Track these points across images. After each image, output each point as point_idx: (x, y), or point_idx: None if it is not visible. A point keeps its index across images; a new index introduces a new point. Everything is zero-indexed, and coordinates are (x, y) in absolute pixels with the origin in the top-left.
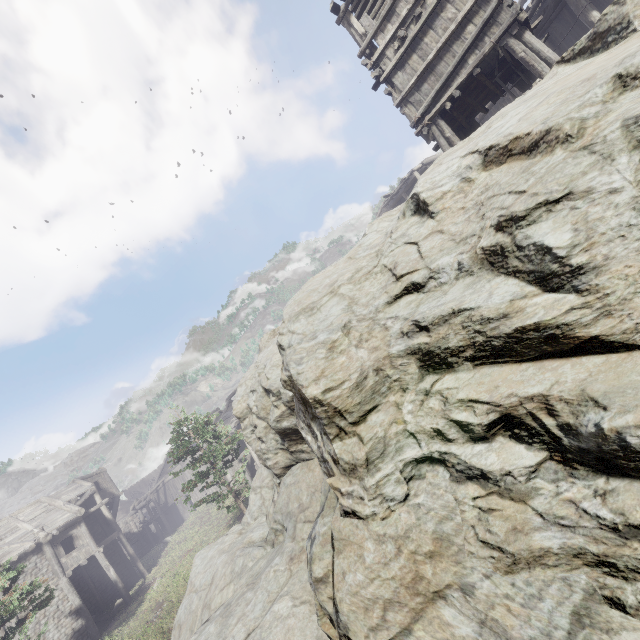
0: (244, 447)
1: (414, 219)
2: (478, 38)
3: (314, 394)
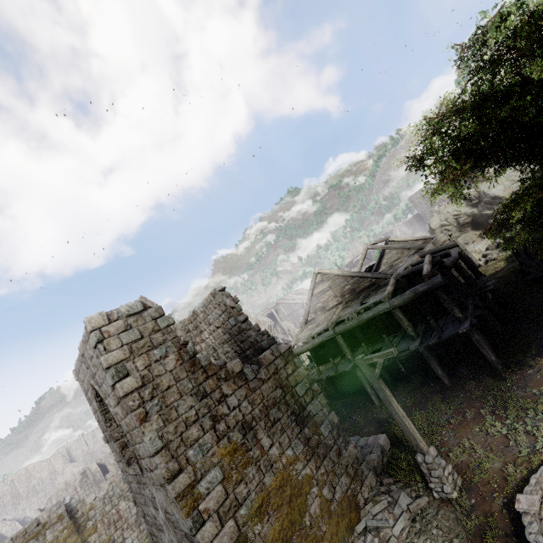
0: None
1: (514, 172)
2: None
3: (502, 196)
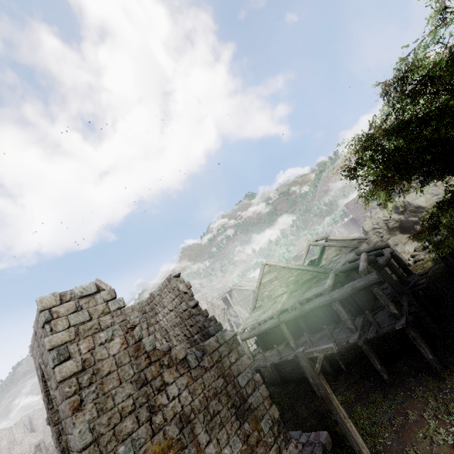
0: None
1: (433, 187)
2: None
3: (425, 206)
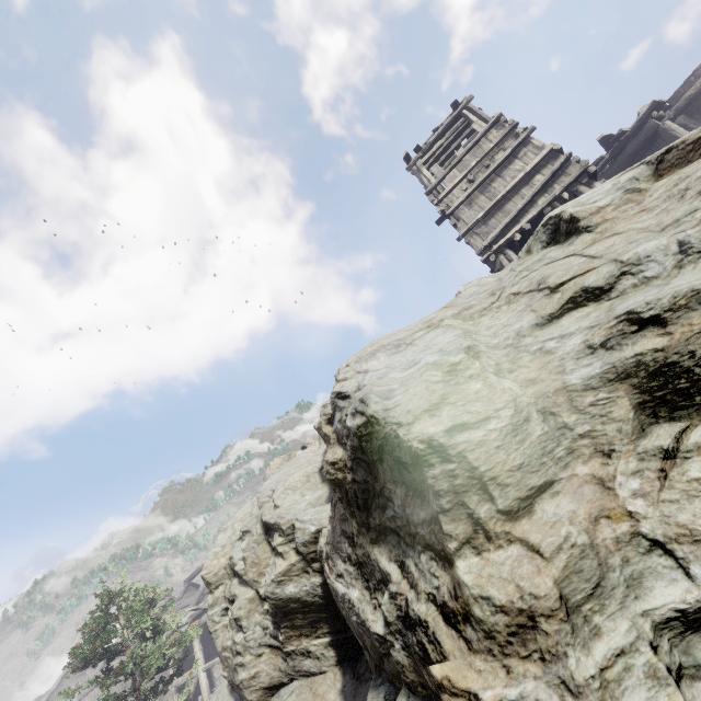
0: (190, 664)
1: (549, 248)
2: (547, 185)
3: (429, 433)
